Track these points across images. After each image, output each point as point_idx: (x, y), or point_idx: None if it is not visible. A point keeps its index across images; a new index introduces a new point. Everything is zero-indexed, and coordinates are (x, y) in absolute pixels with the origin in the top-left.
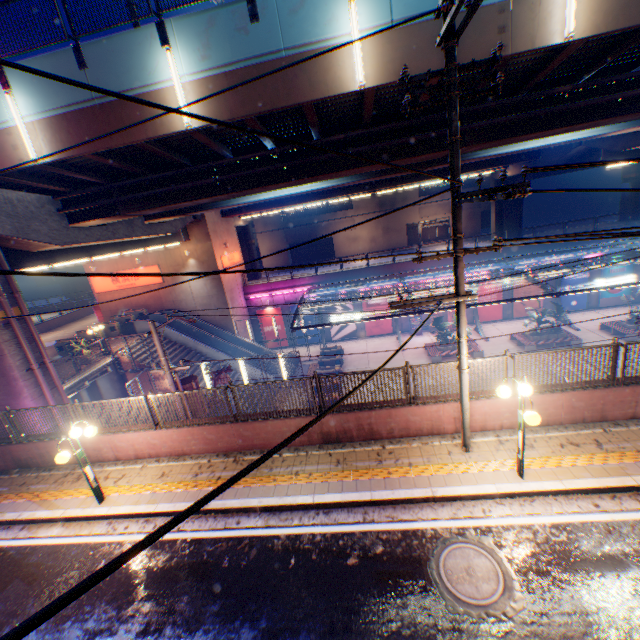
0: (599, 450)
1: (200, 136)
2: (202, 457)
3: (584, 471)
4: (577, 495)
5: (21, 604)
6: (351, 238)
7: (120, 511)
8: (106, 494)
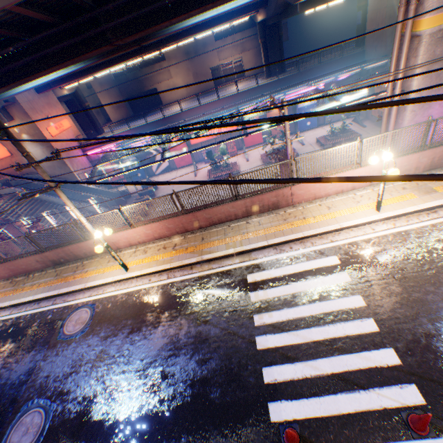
0: (172, 250)
1: None
2: None
3: (155, 263)
4: (147, 276)
5: None
6: (171, 87)
7: None
8: None
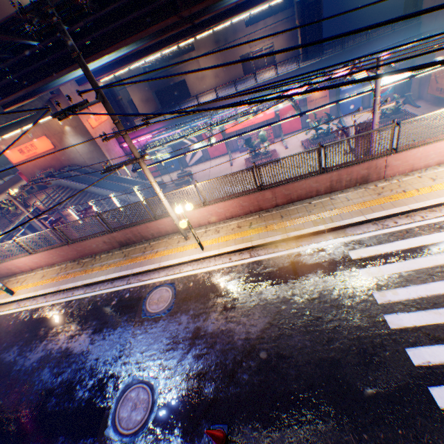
0: (248, 229)
1: None
2: (63, 264)
3: (233, 242)
4: (225, 255)
5: None
6: (199, 78)
7: (21, 297)
8: (16, 290)
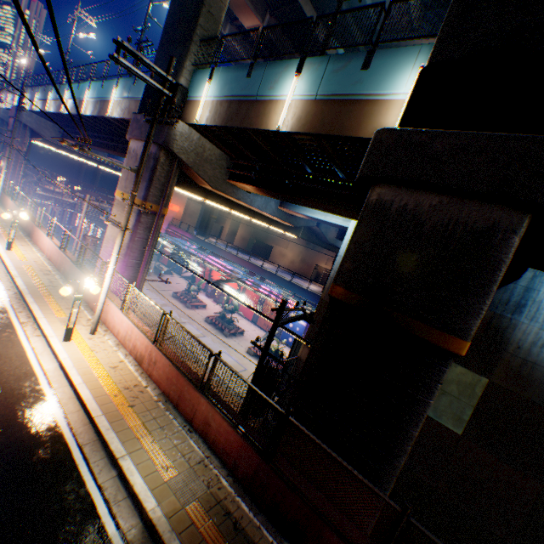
0: None
1: (57, 117)
2: None
3: None
4: None
5: None
6: (282, 253)
7: None
8: None
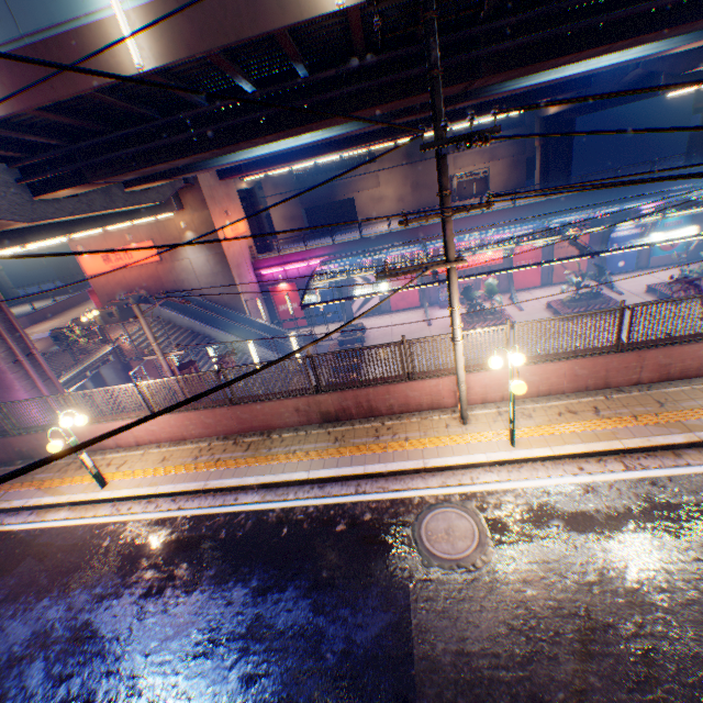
0: (595, 417)
1: (159, 80)
2: (203, 441)
3: (575, 438)
4: (565, 460)
5: (35, 577)
6: (375, 198)
7: (122, 494)
8: (109, 480)
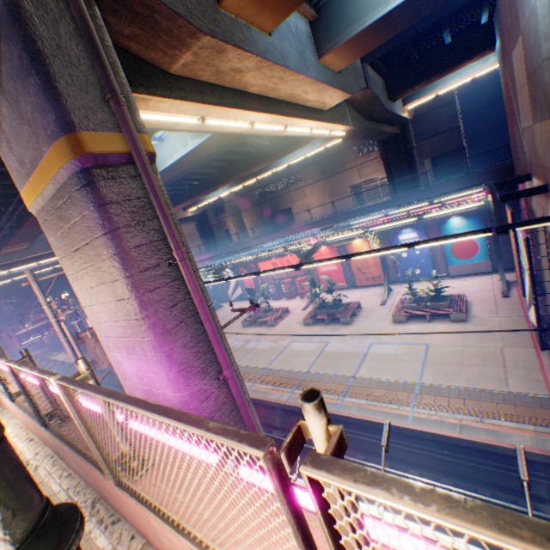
0: None
1: None
2: None
3: None
4: None
5: None
6: (305, 206)
7: None
8: None
